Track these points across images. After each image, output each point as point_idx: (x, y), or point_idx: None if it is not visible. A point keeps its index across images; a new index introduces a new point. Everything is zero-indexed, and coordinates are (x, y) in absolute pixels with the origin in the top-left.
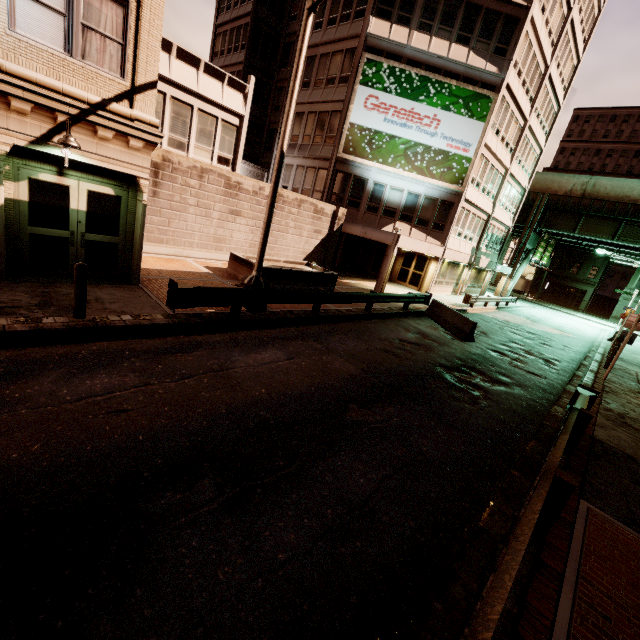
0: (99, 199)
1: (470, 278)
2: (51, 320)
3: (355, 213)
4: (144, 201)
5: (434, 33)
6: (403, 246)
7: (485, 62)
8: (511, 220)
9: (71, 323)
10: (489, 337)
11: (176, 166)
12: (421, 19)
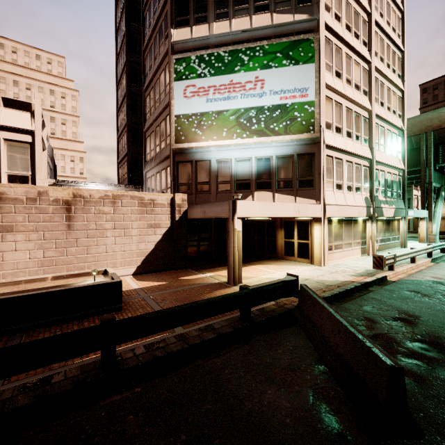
0: None
1: (379, 232)
2: None
3: (207, 196)
4: None
5: (232, 16)
6: (249, 214)
7: (292, 15)
8: (401, 162)
9: None
10: None
11: None
12: (216, 12)
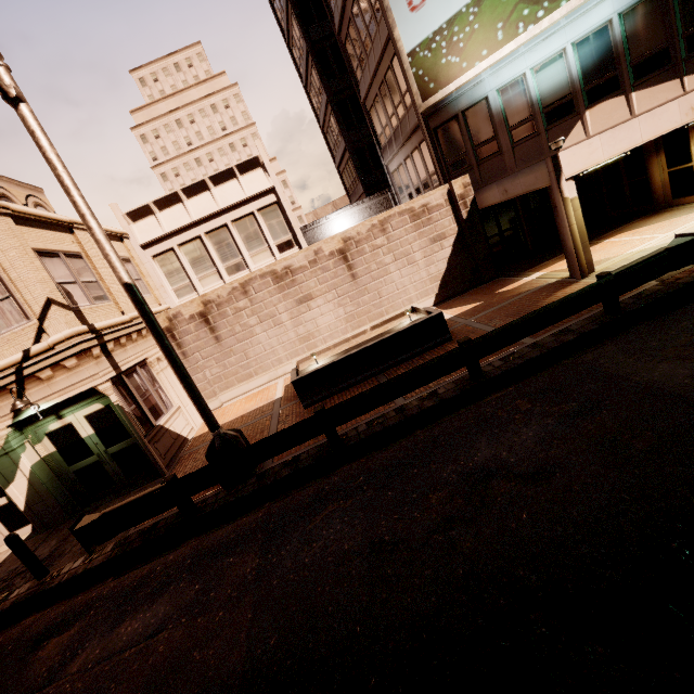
0: (97, 417)
1: None
2: (18, 591)
3: (497, 162)
4: (115, 402)
5: None
6: (585, 165)
7: None
8: None
9: (24, 594)
10: None
11: (218, 302)
12: None
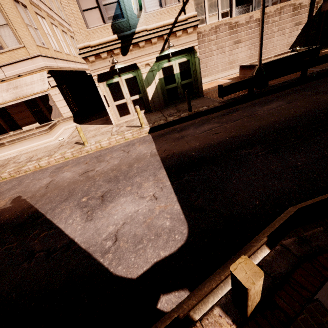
0: (182, 65)
1: None
2: (183, 114)
3: None
4: (198, 56)
5: None
6: None
7: None
8: None
9: (189, 114)
10: None
11: (203, 33)
12: None
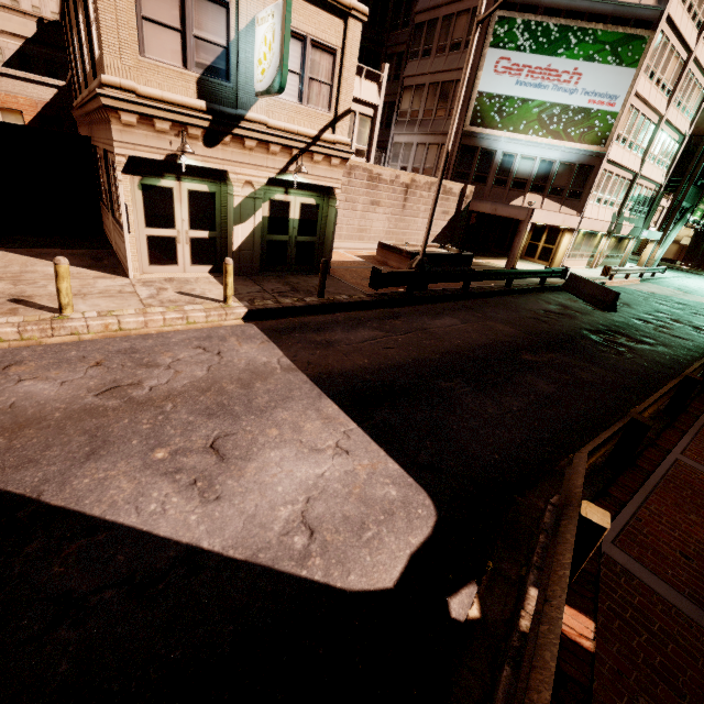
0: (306, 209)
1: (608, 248)
2: (309, 299)
3: (481, 189)
4: (337, 206)
5: None
6: (537, 220)
7: None
8: (664, 175)
9: (320, 301)
10: (632, 308)
11: None
12: None
